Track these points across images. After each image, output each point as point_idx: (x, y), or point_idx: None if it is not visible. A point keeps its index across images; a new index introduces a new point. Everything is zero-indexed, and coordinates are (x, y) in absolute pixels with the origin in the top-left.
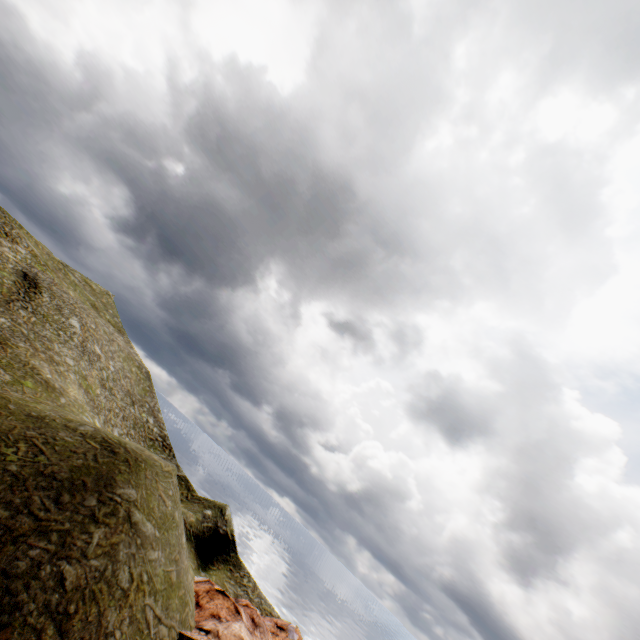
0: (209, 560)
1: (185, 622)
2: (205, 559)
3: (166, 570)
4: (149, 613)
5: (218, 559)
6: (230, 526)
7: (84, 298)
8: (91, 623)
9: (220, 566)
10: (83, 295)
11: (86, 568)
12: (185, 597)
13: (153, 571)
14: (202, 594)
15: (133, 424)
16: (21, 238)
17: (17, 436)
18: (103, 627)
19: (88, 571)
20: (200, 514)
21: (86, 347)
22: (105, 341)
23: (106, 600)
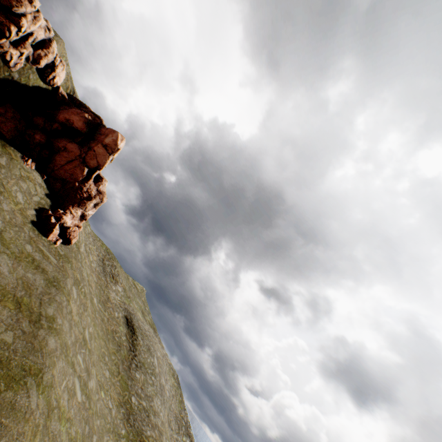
0: None
1: None
2: None
3: None
4: None
5: None
6: None
7: (139, 307)
8: None
9: None
10: (138, 304)
11: None
12: None
13: None
14: None
15: None
16: (118, 275)
17: None
18: None
19: None
20: None
21: (160, 385)
22: (162, 363)
23: None
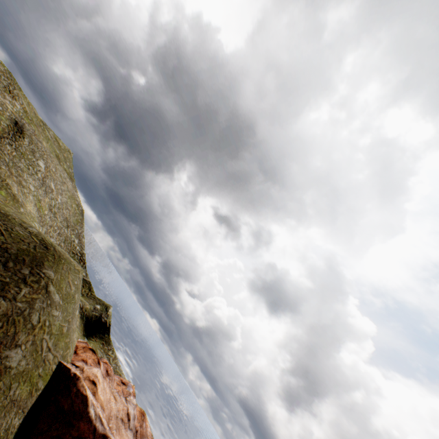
0: (90, 334)
1: (65, 357)
2: (88, 333)
3: (61, 324)
4: (45, 343)
5: (96, 336)
6: (110, 319)
7: (52, 149)
8: (9, 336)
9: (96, 340)
10: (52, 147)
11: (14, 306)
12: (69, 344)
13: (53, 321)
14: (80, 348)
15: (64, 240)
16: (19, 97)
17: None
18: (16, 340)
19: (15, 308)
20: (92, 306)
21: (45, 182)
22: (59, 182)
23: (21, 327)
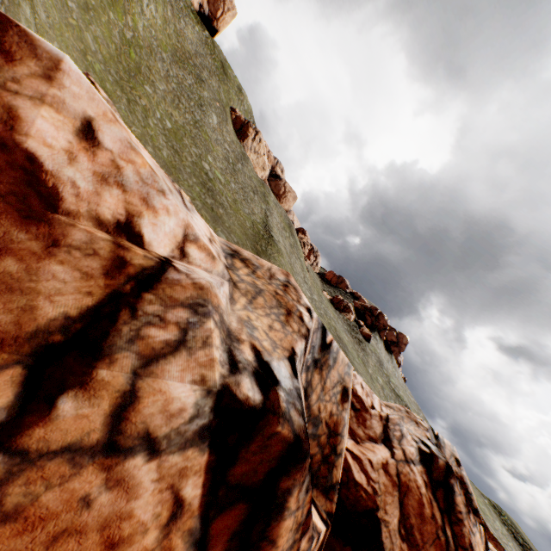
0: None
1: None
2: None
3: None
4: None
5: None
6: None
7: None
8: None
9: None
10: None
11: None
12: None
13: None
14: None
15: None
16: None
17: (499, 506)
18: None
19: None
20: None
21: None
22: None
23: None
